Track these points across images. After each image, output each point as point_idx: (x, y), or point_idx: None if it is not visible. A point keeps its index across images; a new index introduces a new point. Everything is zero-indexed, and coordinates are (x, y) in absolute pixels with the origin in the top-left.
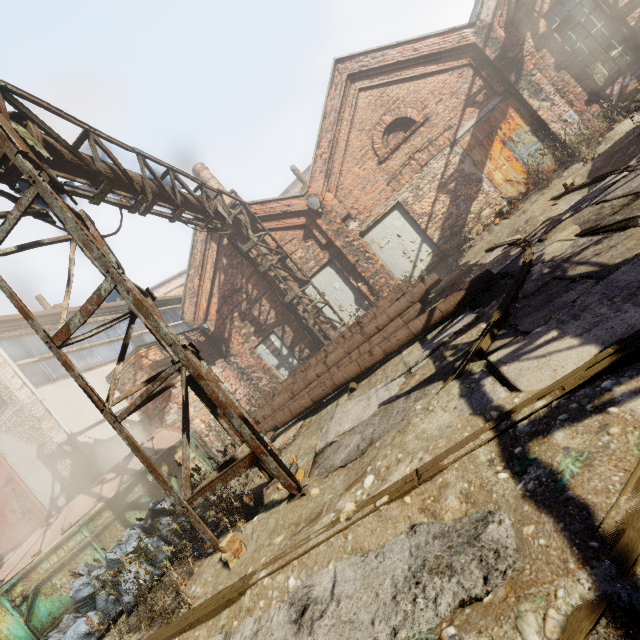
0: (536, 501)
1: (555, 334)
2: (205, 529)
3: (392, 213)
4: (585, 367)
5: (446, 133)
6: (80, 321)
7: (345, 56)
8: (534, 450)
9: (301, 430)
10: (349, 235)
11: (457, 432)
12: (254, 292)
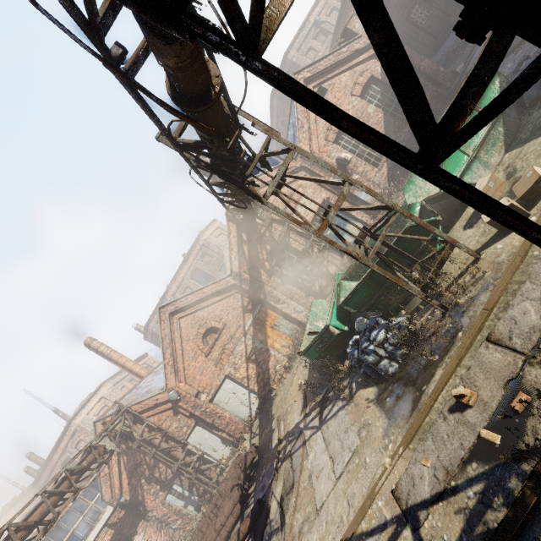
0: None
1: None
2: None
3: (225, 381)
4: None
5: (239, 330)
6: None
7: (164, 304)
8: None
9: None
10: (202, 406)
11: None
12: (151, 461)
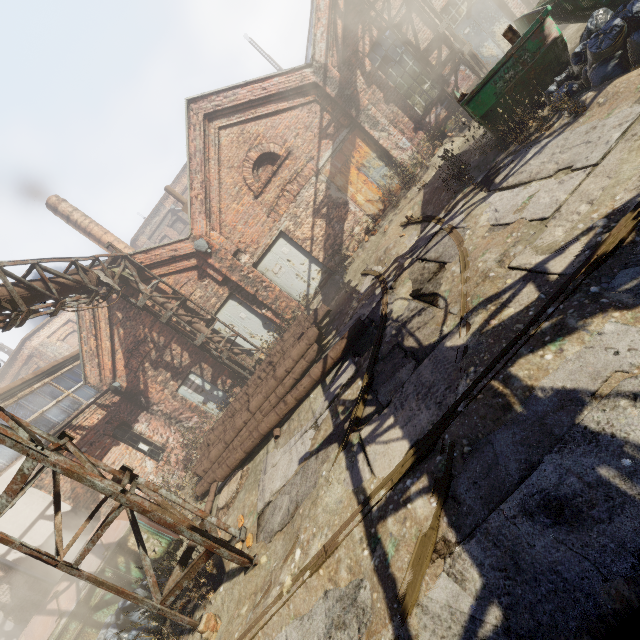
0: (378, 574)
1: (392, 421)
2: (182, 618)
3: (278, 241)
4: (402, 464)
5: (309, 164)
6: (8, 500)
7: (196, 96)
8: (380, 530)
9: (242, 481)
10: (243, 269)
11: (344, 511)
12: (161, 339)
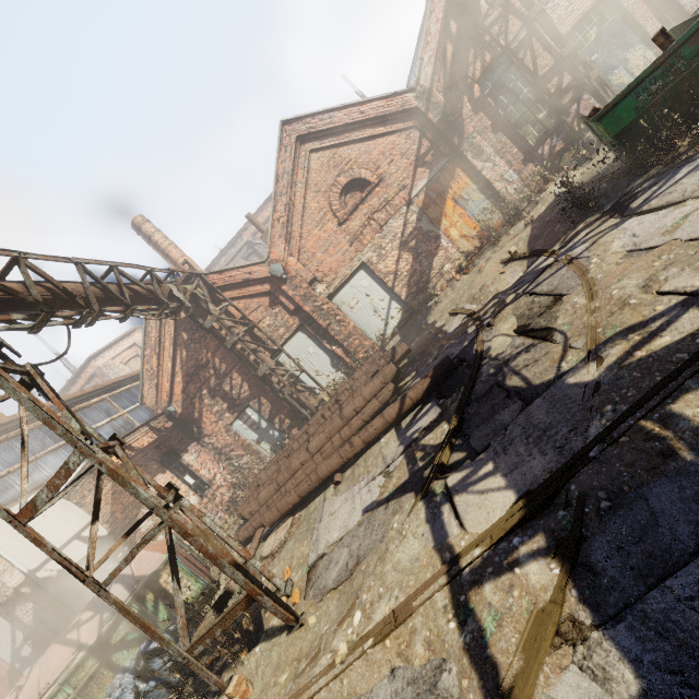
0: (470, 655)
1: (491, 467)
2: (209, 674)
3: (358, 273)
4: (505, 518)
5: (401, 193)
6: (48, 496)
7: (291, 118)
8: (472, 599)
9: (292, 530)
10: (317, 299)
11: (423, 570)
12: (222, 366)
